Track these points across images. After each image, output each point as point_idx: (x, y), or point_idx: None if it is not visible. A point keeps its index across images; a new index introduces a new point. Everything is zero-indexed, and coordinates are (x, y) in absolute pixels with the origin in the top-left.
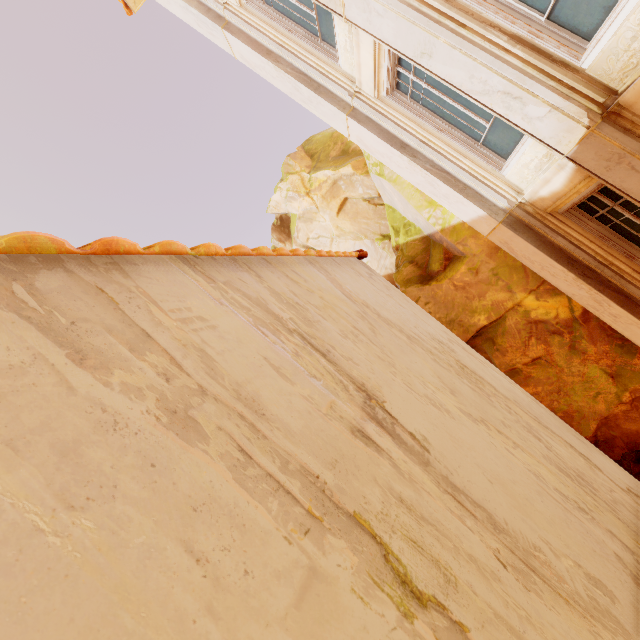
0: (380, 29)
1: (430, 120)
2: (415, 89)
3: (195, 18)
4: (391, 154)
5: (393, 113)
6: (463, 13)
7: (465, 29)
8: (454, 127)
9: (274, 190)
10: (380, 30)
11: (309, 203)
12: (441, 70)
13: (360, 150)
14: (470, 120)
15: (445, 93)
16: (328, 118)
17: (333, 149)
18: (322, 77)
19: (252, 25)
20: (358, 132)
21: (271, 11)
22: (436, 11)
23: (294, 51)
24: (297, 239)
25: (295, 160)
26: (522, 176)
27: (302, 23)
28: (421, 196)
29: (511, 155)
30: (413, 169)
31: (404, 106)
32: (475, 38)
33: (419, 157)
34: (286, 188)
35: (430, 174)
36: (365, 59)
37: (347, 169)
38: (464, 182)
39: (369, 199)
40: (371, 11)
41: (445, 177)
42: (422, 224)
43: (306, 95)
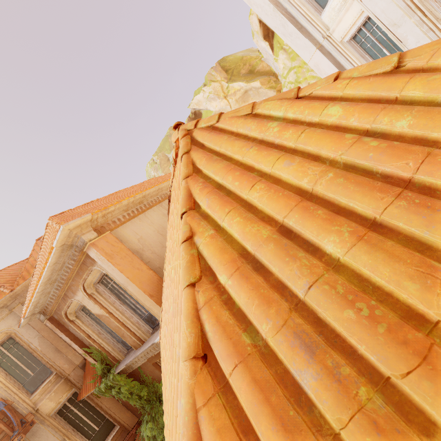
0: (374, 5)
1: (368, 60)
2: (366, 41)
3: None
4: None
5: (347, 52)
6: (428, 10)
7: (426, 18)
8: None
9: (195, 92)
10: (374, 6)
11: (225, 104)
12: (401, 35)
13: (263, 72)
14: None
15: (385, 47)
16: (298, 48)
17: (243, 68)
18: (307, 22)
19: None
20: (319, 60)
21: None
22: (414, 5)
23: (292, 1)
24: None
25: (217, 72)
26: None
27: None
28: None
29: None
30: None
31: (355, 50)
32: (429, 23)
33: None
34: (209, 91)
35: None
36: (347, 18)
37: (256, 83)
38: None
39: None
40: None
41: None
42: None
43: (289, 31)
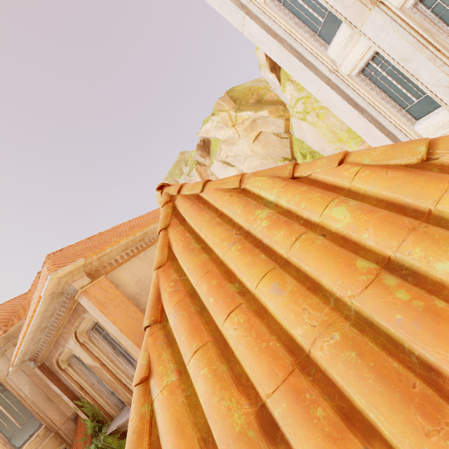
0: (382, 41)
1: (378, 93)
2: (375, 74)
3: (220, 1)
4: (346, 109)
5: (356, 86)
6: (441, 44)
7: (439, 52)
8: (391, 99)
9: (204, 121)
10: (382, 42)
11: (234, 132)
12: (413, 69)
13: (271, 101)
14: (405, 96)
15: (396, 80)
16: (305, 82)
17: (251, 98)
18: (313, 57)
19: (269, 16)
20: (326, 93)
21: (286, 11)
22: (425, 40)
23: (296, 38)
24: (217, 156)
25: (225, 102)
26: (427, 130)
27: (307, 23)
28: (333, 135)
29: (425, 118)
30: (358, 119)
31: (364, 83)
32: (443, 58)
33: (365, 113)
34: (217, 120)
35: (370, 123)
36: (354, 53)
37: (264, 113)
38: (389, 130)
39: (277, 134)
40: (382, 31)
41: (378, 126)
42: (327, 152)
43: (295, 66)
